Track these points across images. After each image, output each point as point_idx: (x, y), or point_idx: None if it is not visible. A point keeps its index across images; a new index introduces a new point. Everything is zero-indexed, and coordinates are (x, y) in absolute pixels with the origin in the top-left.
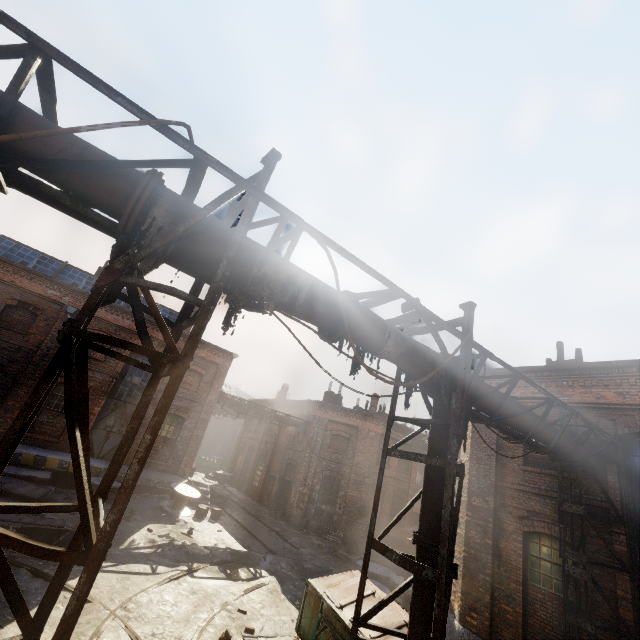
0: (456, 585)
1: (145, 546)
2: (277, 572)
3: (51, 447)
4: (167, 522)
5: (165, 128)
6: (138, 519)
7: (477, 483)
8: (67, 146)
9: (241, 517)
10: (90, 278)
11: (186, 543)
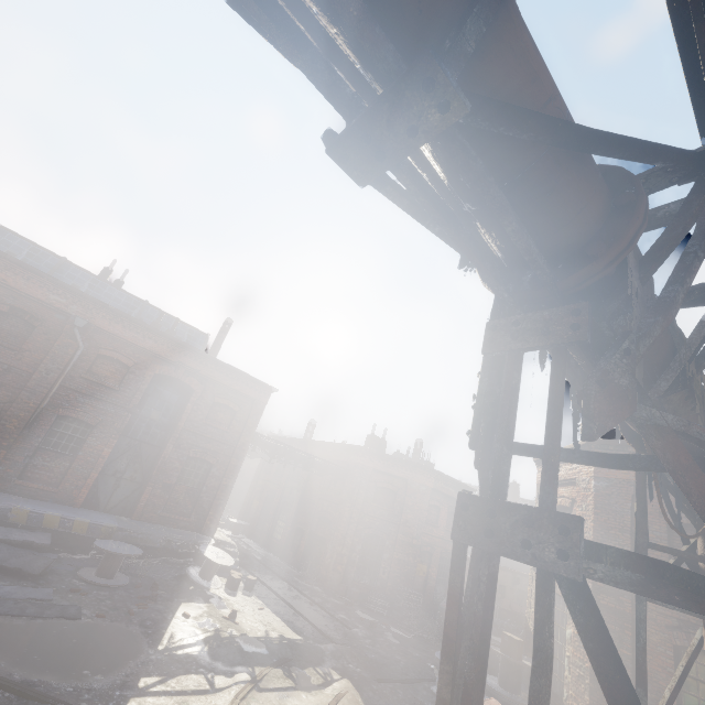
0: (578, 699)
1: (188, 643)
2: (346, 671)
3: (46, 498)
4: (200, 600)
5: None
6: (164, 596)
7: None
8: (555, 90)
9: (274, 584)
10: (94, 280)
11: (234, 634)
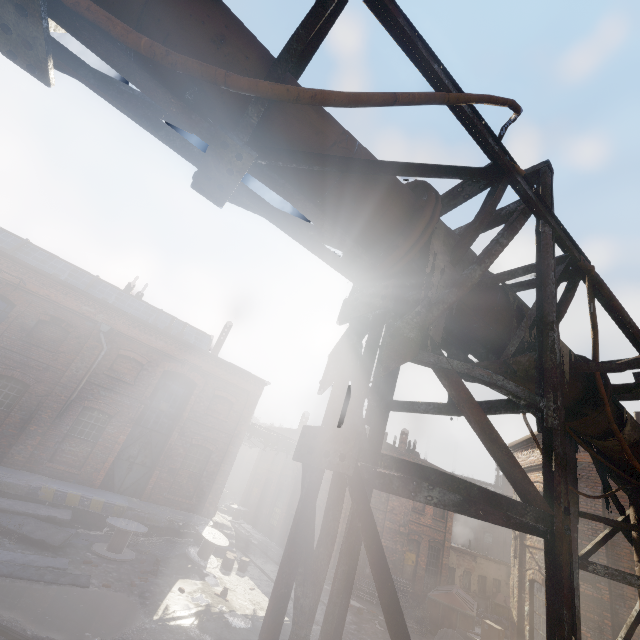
0: None
1: (181, 615)
2: None
3: (71, 479)
4: (196, 577)
5: (476, 118)
6: (164, 572)
7: None
8: (341, 136)
9: (267, 567)
10: (120, 293)
11: (223, 610)
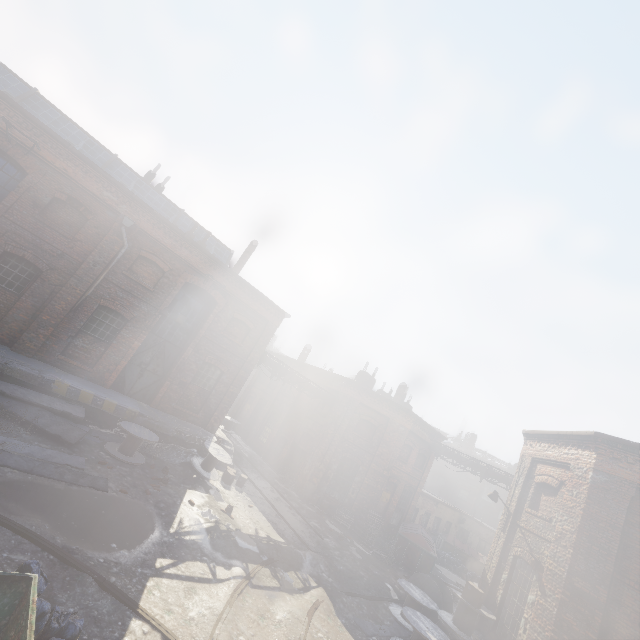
0: None
1: (194, 530)
2: (321, 579)
3: (83, 375)
4: (202, 489)
5: None
6: (173, 480)
7: (585, 564)
8: None
9: (259, 483)
10: (139, 181)
11: (230, 528)
